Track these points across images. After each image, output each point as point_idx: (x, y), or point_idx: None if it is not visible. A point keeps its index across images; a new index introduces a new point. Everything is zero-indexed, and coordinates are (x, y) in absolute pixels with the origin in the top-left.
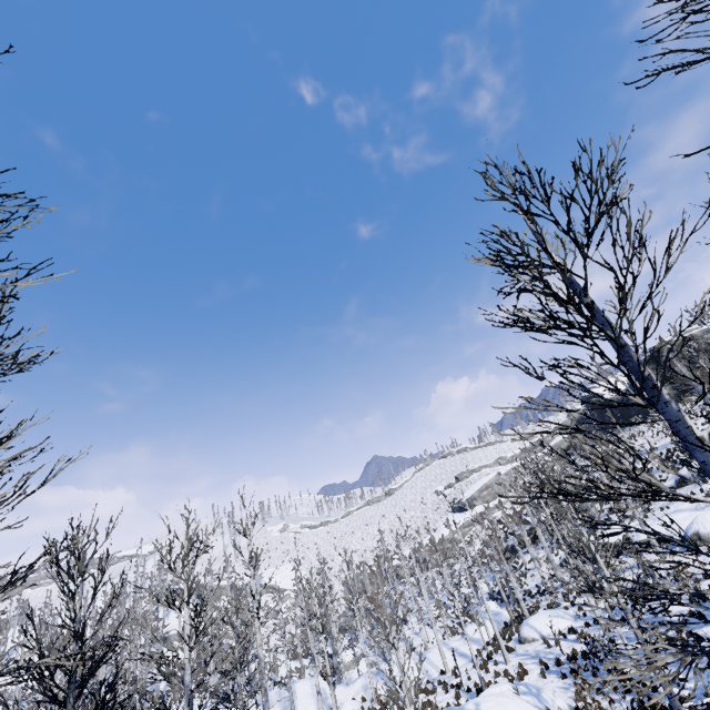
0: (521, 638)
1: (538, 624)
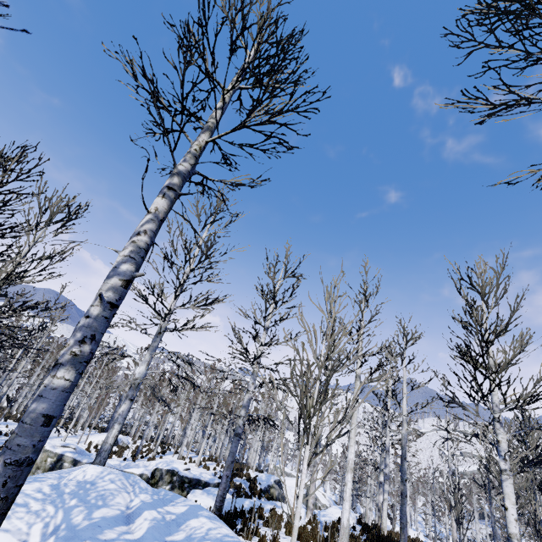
0: (442, 540)
1: (450, 539)
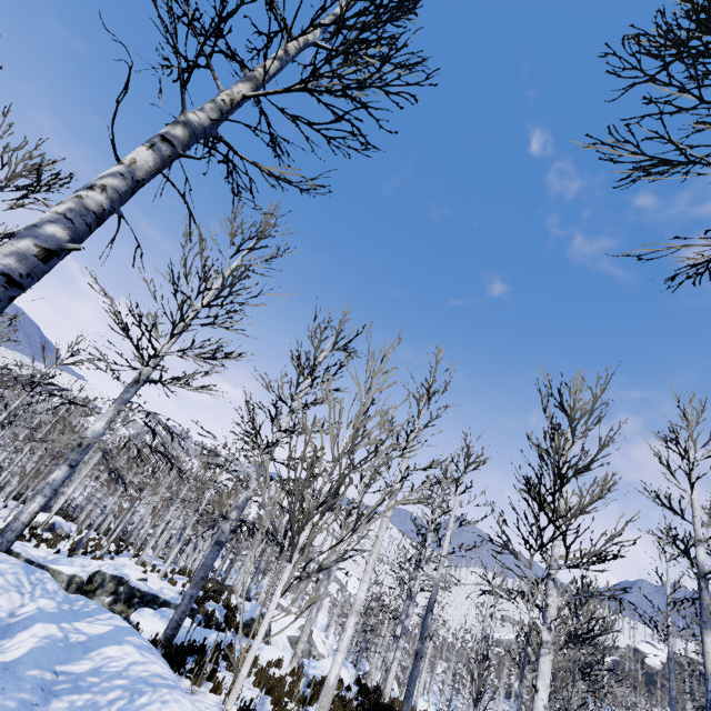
0: None
1: None
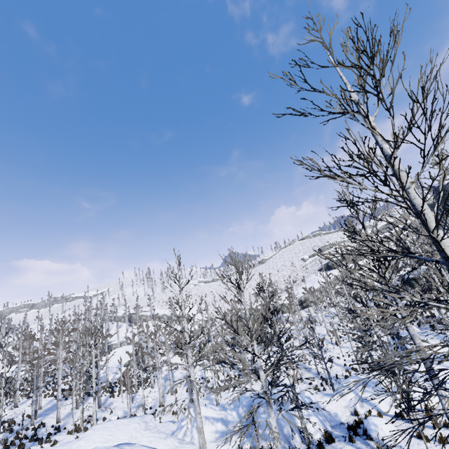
0: None
1: None
